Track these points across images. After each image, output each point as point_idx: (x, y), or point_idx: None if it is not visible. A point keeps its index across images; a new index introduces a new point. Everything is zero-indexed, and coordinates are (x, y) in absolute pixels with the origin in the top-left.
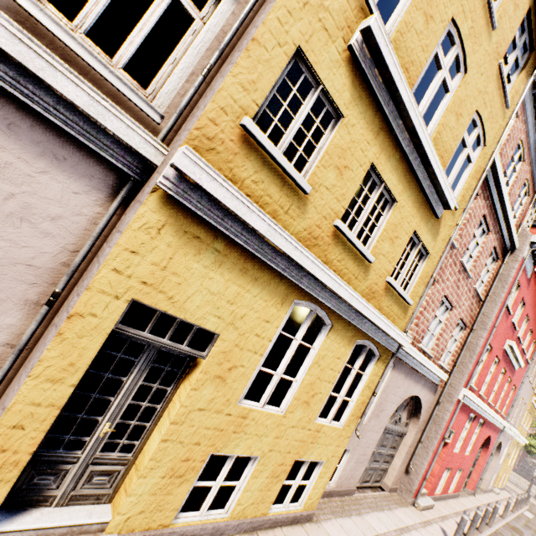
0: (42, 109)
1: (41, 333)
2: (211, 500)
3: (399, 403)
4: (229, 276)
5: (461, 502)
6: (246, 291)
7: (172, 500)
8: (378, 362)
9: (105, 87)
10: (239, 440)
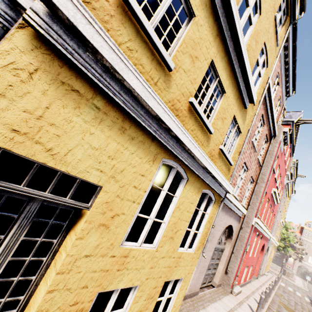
0: None
1: None
2: None
3: (222, 230)
4: (109, 133)
5: (253, 285)
6: (125, 149)
7: None
8: (214, 204)
9: None
10: (123, 276)
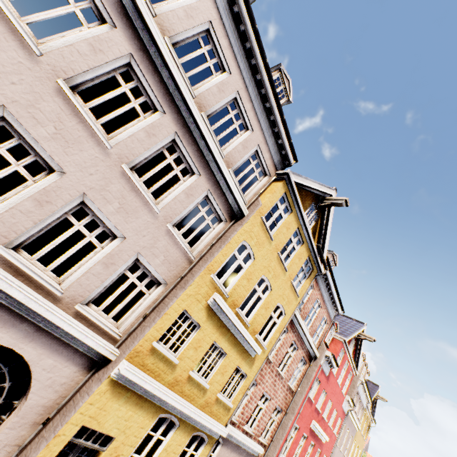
0: (77, 346)
1: (33, 438)
2: None
3: None
4: (129, 407)
5: None
6: (136, 413)
7: None
8: (207, 445)
9: (103, 330)
10: None
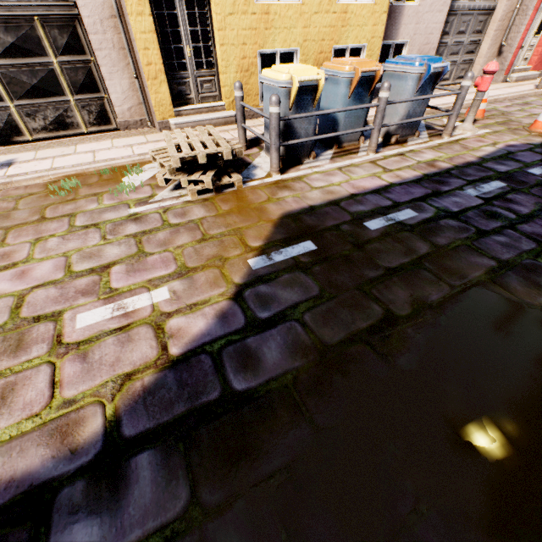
0: None
1: (119, 2)
2: None
3: None
4: None
5: None
6: None
7: (251, 89)
8: None
9: None
10: (274, 37)
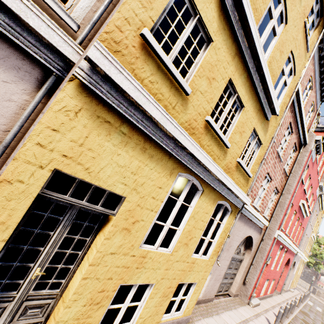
0: None
1: None
2: (121, 317)
3: (240, 241)
4: (133, 153)
5: (274, 299)
6: (145, 165)
7: (91, 321)
8: (231, 215)
9: None
10: (141, 274)
